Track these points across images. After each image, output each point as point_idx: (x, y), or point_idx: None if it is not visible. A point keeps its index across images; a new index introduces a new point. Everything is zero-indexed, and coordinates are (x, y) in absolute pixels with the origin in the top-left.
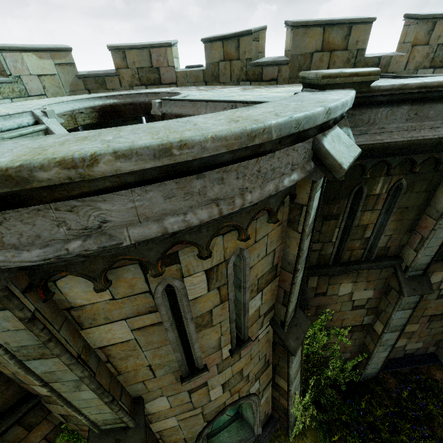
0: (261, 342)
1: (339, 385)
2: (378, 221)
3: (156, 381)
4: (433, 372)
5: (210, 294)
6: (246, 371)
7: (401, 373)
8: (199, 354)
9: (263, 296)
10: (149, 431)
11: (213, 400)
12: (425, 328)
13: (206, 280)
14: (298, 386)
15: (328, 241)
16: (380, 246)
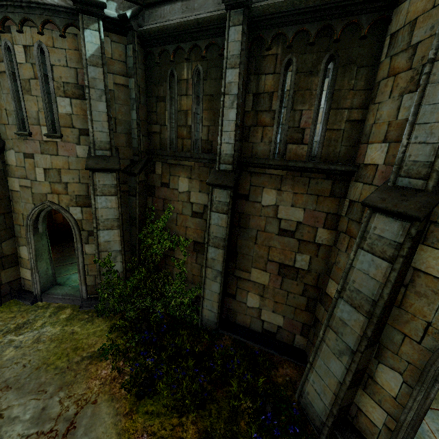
0: (80, 161)
1: (178, 319)
2: (193, 107)
3: (10, 129)
4: (285, 366)
5: (28, 66)
6: (65, 177)
7: (244, 343)
8: (25, 115)
9: (73, 106)
10: (4, 178)
11: (38, 181)
12: (278, 286)
13: (25, 53)
14: (118, 255)
15: (163, 124)
16: (204, 139)
